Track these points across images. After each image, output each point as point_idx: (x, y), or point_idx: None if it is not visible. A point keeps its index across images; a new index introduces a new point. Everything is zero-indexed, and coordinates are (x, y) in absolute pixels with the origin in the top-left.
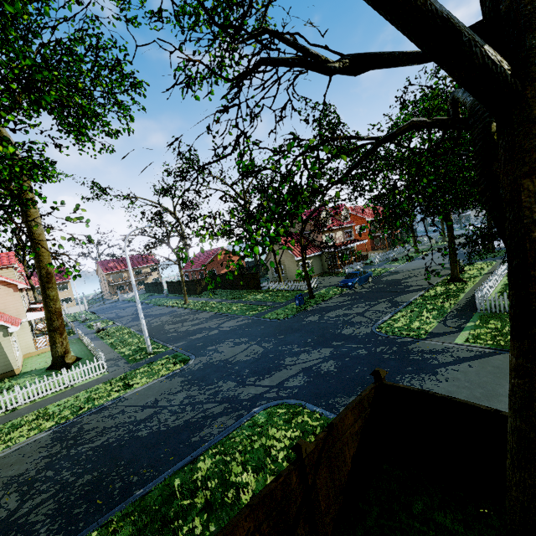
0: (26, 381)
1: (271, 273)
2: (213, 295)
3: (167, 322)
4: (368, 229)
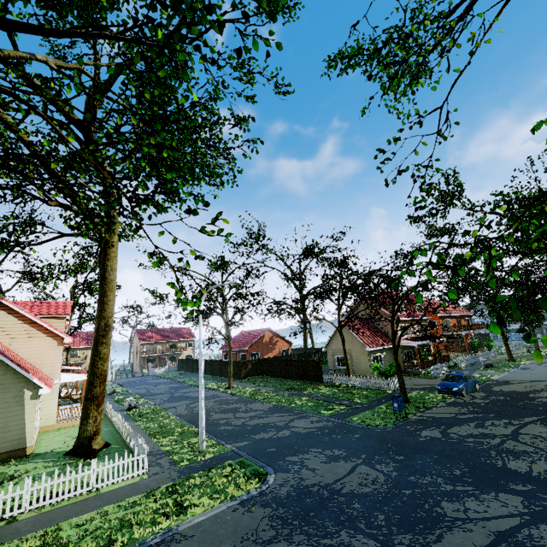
0: (37, 469)
1: (332, 363)
2: (260, 381)
3: (212, 408)
4: (441, 325)
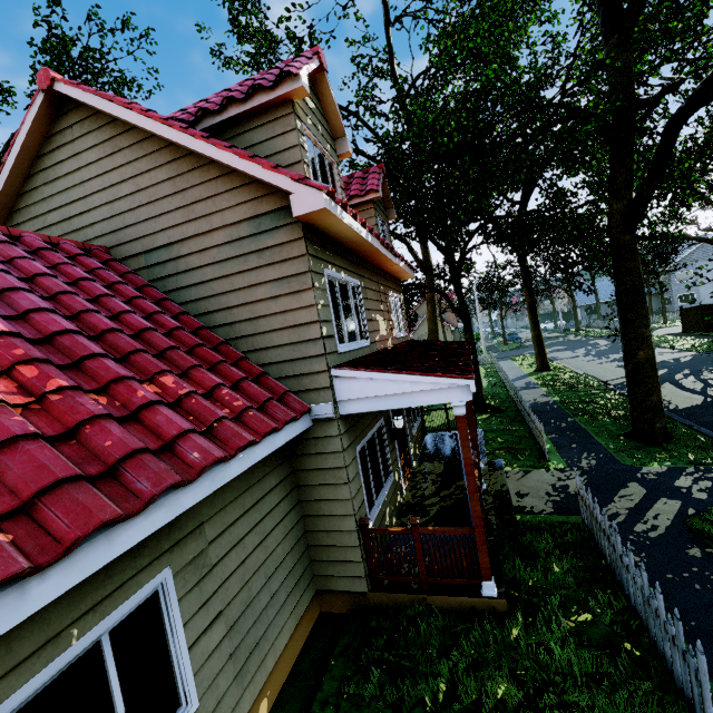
0: None
1: None
2: None
3: None
4: None
